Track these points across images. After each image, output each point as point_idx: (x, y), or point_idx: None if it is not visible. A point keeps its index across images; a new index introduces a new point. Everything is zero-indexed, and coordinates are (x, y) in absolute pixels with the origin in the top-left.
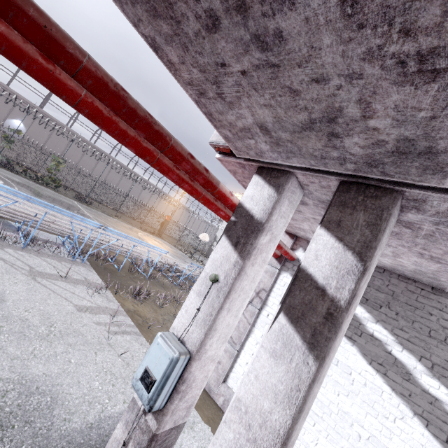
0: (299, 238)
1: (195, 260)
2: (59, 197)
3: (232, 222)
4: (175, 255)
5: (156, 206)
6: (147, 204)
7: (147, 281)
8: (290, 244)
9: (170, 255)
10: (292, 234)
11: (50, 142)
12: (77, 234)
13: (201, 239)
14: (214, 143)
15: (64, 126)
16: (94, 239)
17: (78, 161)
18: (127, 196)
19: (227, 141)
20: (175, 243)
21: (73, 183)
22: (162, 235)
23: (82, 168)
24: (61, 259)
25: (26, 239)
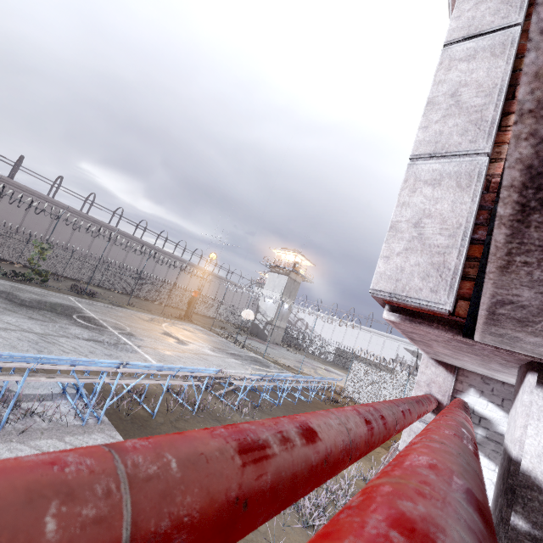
0: (464, 370)
1: (241, 347)
2: (49, 296)
3: (525, 537)
4: (215, 346)
5: (177, 279)
6: (165, 279)
7: (195, 418)
8: (450, 383)
9: (209, 349)
10: (449, 365)
11: (29, 220)
12: (83, 381)
13: (244, 317)
14: (389, 298)
15: (44, 197)
16: (110, 382)
17: (69, 238)
18: (139, 276)
19: (488, 333)
20: (209, 324)
21: (65, 268)
22: (190, 317)
23: (76, 246)
24: (63, 431)
25: (2, 409)
